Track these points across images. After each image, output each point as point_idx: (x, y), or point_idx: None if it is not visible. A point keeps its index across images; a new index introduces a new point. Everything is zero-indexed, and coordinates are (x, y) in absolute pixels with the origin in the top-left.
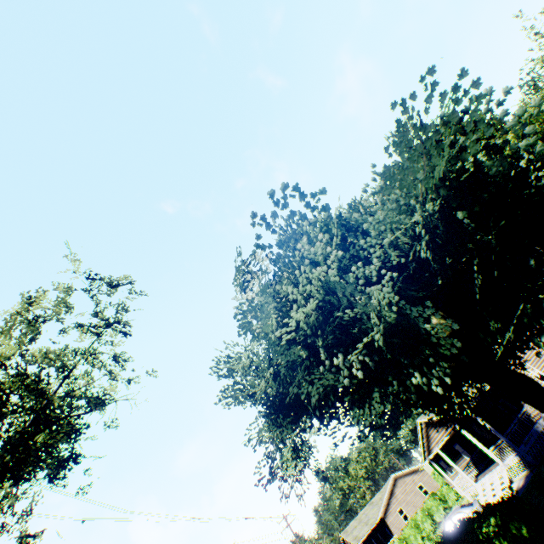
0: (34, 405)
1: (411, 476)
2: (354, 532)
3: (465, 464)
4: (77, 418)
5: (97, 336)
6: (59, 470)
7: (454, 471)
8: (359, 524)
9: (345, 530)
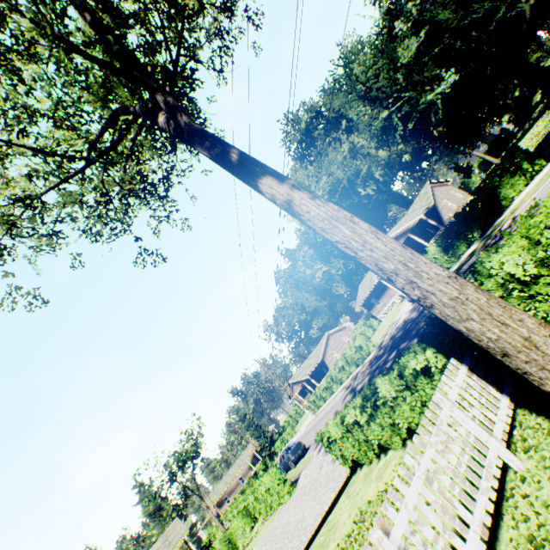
0: (247, 7)
1: (339, 333)
2: (302, 374)
3: (391, 291)
4: (199, 113)
5: (208, 38)
6: (174, 170)
7: (381, 302)
8: (303, 369)
9: (292, 378)
